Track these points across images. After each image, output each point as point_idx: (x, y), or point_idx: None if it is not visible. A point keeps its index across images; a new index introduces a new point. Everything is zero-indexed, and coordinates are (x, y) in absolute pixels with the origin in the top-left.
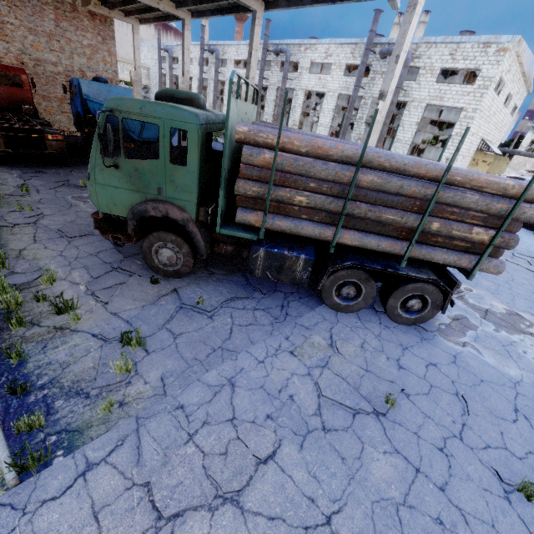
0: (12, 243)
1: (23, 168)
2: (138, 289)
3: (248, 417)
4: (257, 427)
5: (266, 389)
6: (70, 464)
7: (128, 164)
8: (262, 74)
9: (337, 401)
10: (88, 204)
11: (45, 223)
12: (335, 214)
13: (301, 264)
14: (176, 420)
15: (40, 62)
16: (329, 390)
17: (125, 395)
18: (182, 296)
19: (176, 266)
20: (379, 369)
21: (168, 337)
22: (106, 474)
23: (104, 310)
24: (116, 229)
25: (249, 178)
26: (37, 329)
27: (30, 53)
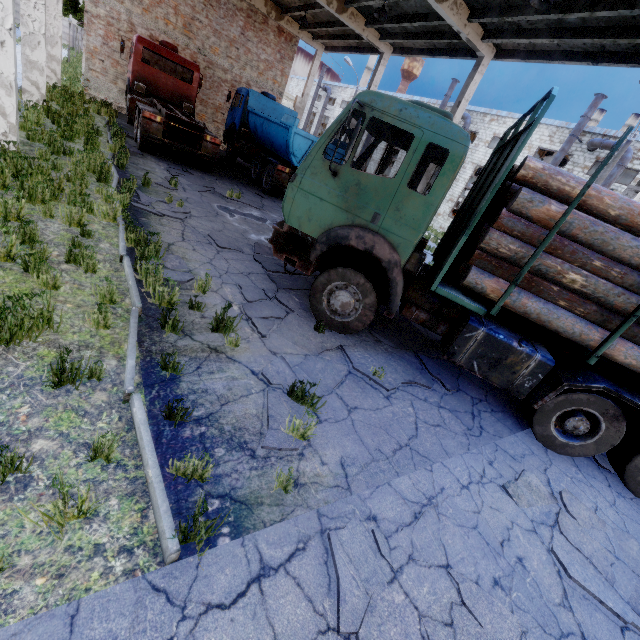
0: (161, 233)
1: (170, 163)
2: (298, 331)
3: (468, 572)
4: (487, 595)
5: (482, 533)
6: (239, 554)
7: (350, 175)
8: None
9: (595, 596)
10: (234, 217)
11: (193, 223)
12: (610, 311)
13: (531, 365)
14: (371, 538)
15: (212, 66)
16: (574, 569)
17: (299, 472)
18: (351, 358)
19: (347, 317)
20: (633, 560)
21: (340, 407)
22: (288, 592)
23: (262, 345)
24: (296, 249)
25: (507, 231)
26: (189, 341)
27: (206, 54)
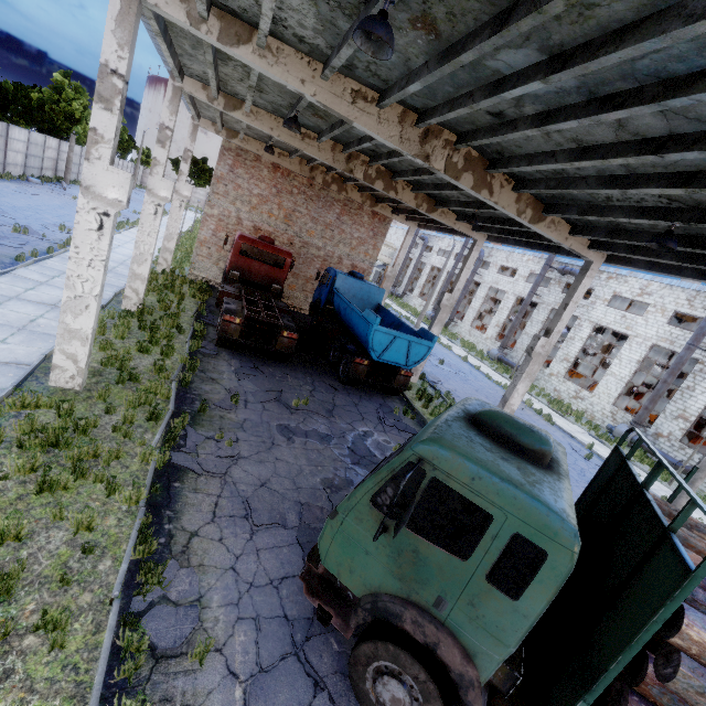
0: (189, 512)
1: (243, 358)
2: None
3: None
4: None
5: None
6: None
7: (405, 536)
8: (534, 290)
9: None
10: (292, 444)
11: (236, 474)
12: None
13: None
14: None
15: (307, 245)
16: None
17: None
18: None
19: None
20: None
21: None
22: None
23: None
24: (332, 600)
25: (661, 705)
26: None
27: (302, 237)
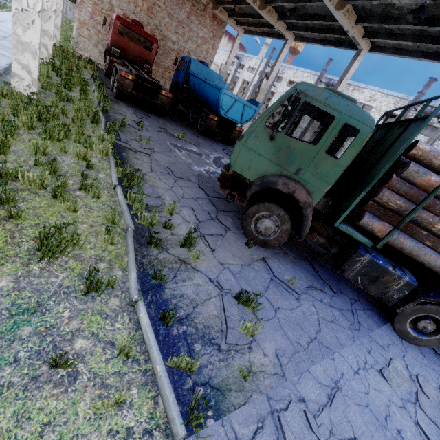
0: (137, 166)
1: (135, 109)
2: (235, 245)
3: None
4: None
5: (372, 410)
6: (222, 433)
7: (283, 140)
8: None
9: None
10: (181, 152)
11: (156, 157)
12: None
13: (401, 284)
14: (304, 417)
15: (165, 38)
16: (435, 439)
17: (251, 362)
18: (272, 268)
19: (267, 237)
20: None
21: (269, 307)
22: None
23: (213, 257)
24: (236, 187)
25: (395, 190)
26: (166, 254)
27: (161, 30)
